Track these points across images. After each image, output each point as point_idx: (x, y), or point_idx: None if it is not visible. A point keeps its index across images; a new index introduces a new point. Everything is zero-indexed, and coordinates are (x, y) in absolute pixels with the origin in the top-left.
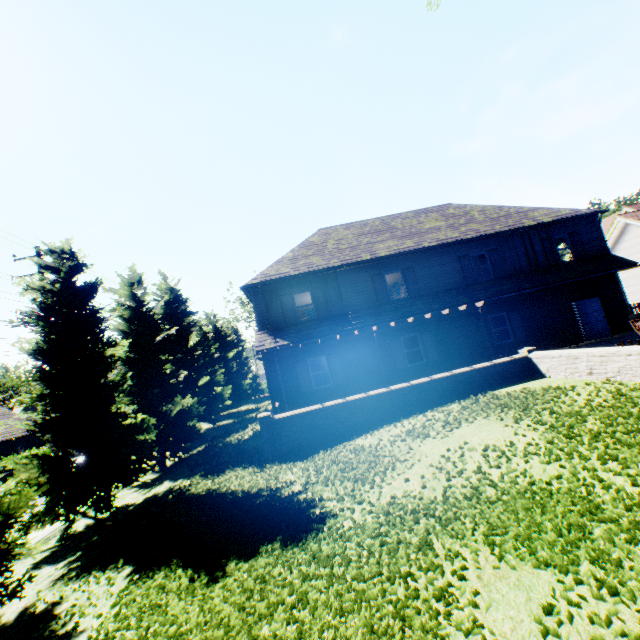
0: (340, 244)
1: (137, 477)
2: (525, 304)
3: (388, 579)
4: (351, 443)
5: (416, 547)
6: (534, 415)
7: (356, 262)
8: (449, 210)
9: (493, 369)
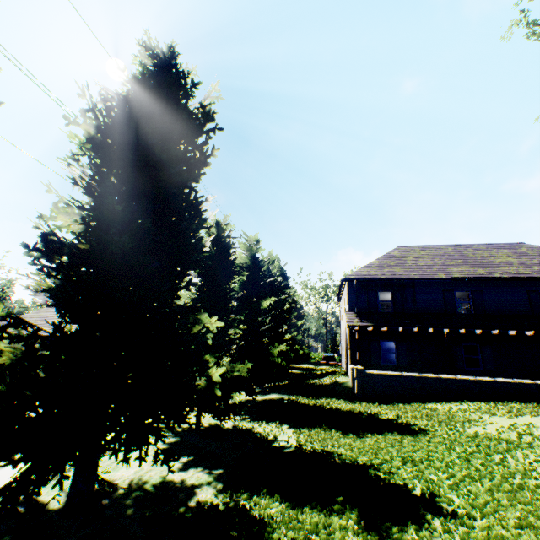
0: (417, 261)
1: (265, 383)
2: None
3: (486, 455)
4: (424, 404)
5: (502, 449)
6: None
7: (432, 278)
8: (521, 249)
9: None
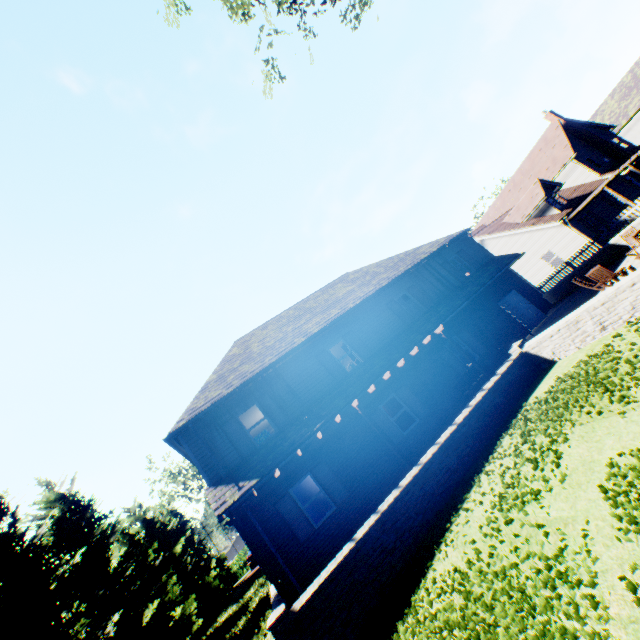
0: (265, 342)
1: None
2: (465, 321)
3: None
4: (433, 577)
5: None
6: (634, 383)
7: (293, 348)
8: (350, 277)
9: (504, 380)
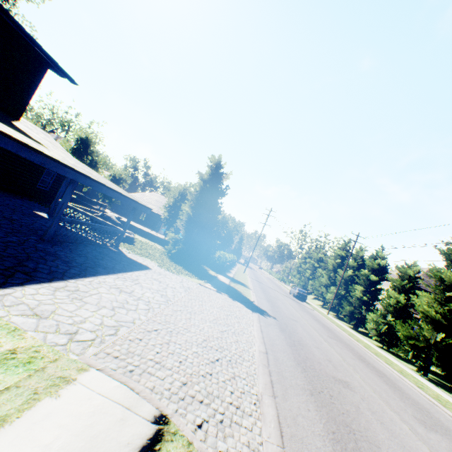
0: None
1: None
2: None
3: None
4: None
5: None
6: None
7: None
8: None
9: None
